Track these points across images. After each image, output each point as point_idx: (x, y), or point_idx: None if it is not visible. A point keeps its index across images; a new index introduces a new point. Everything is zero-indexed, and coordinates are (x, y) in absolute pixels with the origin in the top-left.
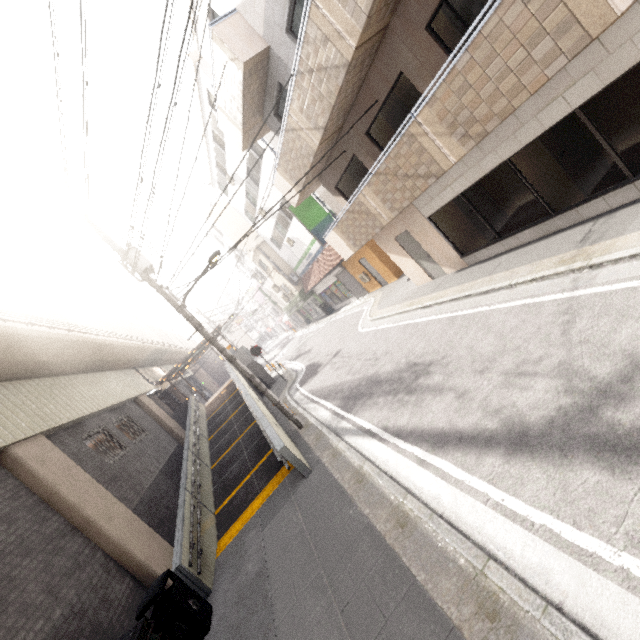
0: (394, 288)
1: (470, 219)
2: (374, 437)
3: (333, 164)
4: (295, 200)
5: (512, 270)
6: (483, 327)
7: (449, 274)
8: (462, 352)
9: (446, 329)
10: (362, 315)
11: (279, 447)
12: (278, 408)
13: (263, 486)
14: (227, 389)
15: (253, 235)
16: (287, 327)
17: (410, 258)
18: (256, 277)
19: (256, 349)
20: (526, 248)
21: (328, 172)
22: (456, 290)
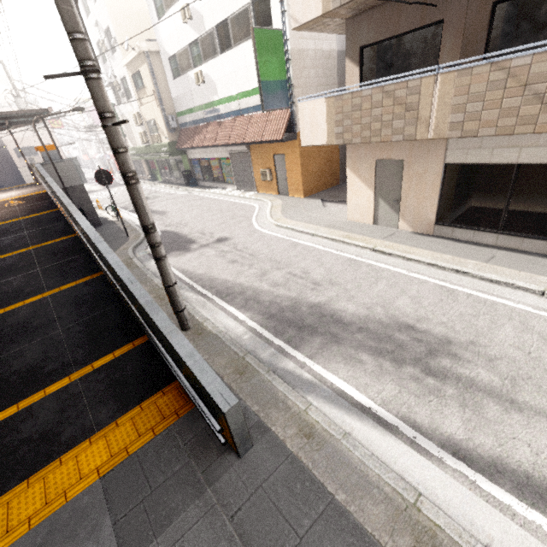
0: (303, 205)
1: (491, 195)
2: (393, 432)
3: (395, 12)
4: (305, 17)
5: (529, 274)
6: (528, 330)
7: (402, 230)
8: (513, 352)
9: (446, 300)
10: (254, 211)
11: (225, 401)
12: (169, 292)
13: (107, 418)
14: (25, 202)
15: (142, 35)
16: (115, 168)
17: (373, 190)
18: (117, 88)
19: (105, 175)
20: (531, 257)
21: (374, 18)
22: (433, 255)
